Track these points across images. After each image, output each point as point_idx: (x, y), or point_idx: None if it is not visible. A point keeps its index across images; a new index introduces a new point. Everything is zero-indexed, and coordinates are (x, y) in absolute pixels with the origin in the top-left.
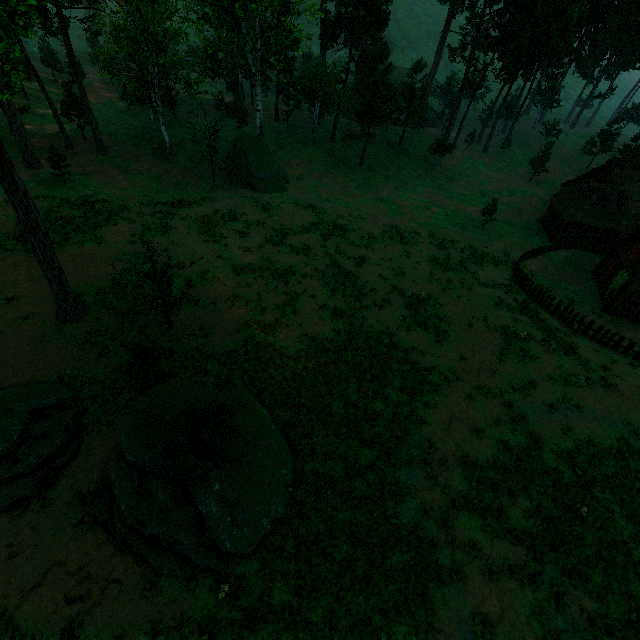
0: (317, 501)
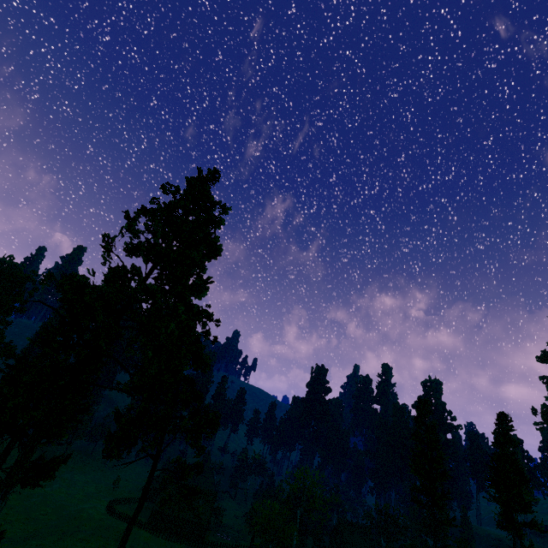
0: None
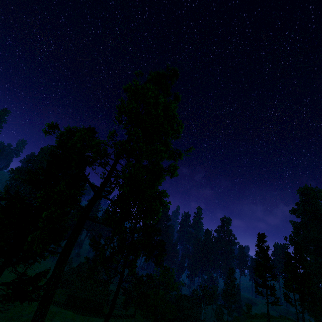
0: None
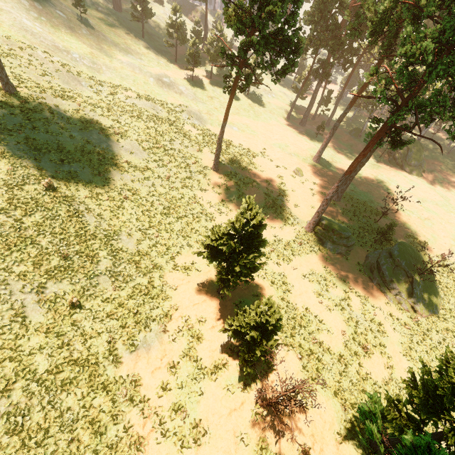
0: (452, 319)
